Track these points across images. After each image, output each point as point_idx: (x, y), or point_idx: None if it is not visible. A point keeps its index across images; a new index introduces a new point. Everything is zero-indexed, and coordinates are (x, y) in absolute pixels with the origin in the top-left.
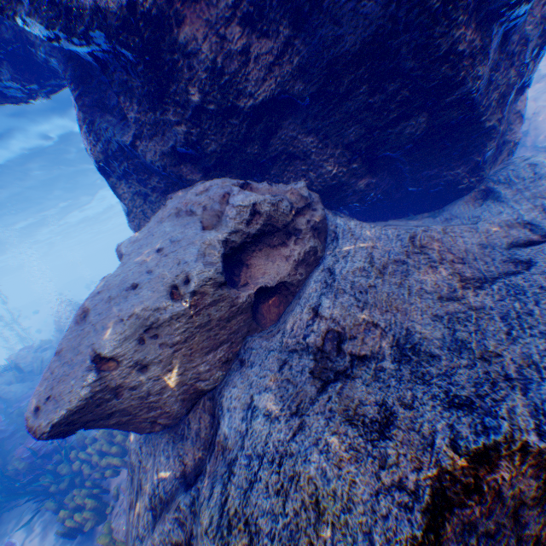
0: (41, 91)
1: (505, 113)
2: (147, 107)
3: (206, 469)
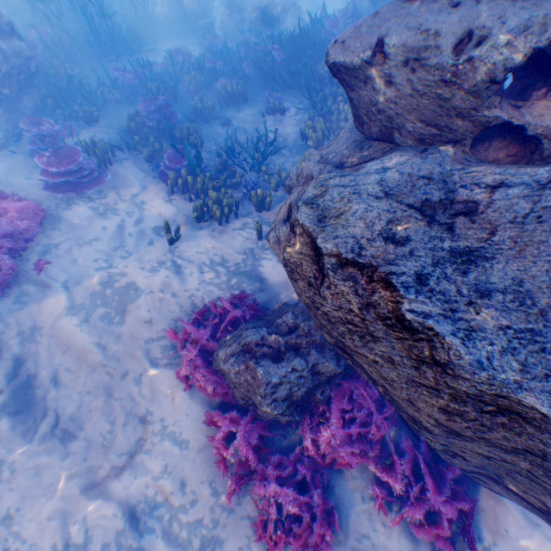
0: None
1: None
2: None
3: (345, 169)
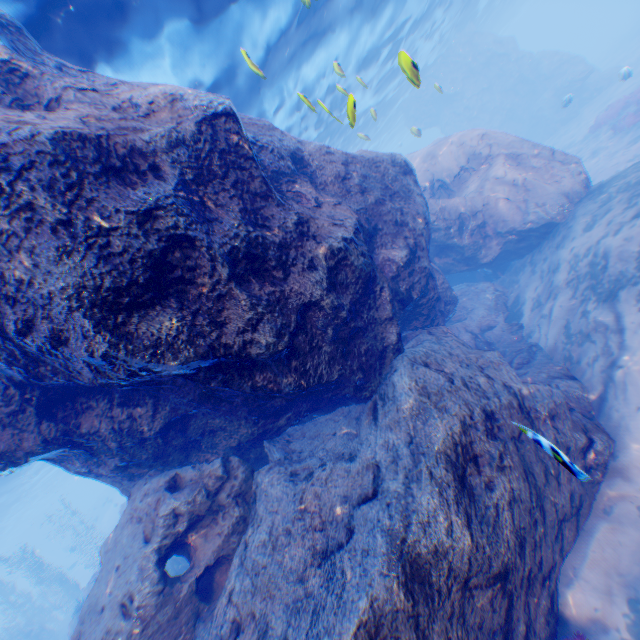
0: None
1: (347, 360)
2: (85, 458)
3: None
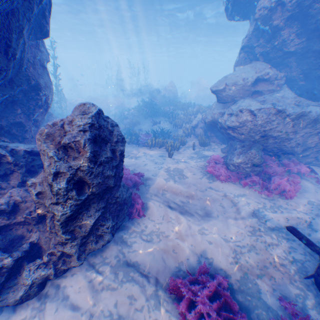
0: (241, 21)
1: None
2: (263, 42)
3: (231, 106)
